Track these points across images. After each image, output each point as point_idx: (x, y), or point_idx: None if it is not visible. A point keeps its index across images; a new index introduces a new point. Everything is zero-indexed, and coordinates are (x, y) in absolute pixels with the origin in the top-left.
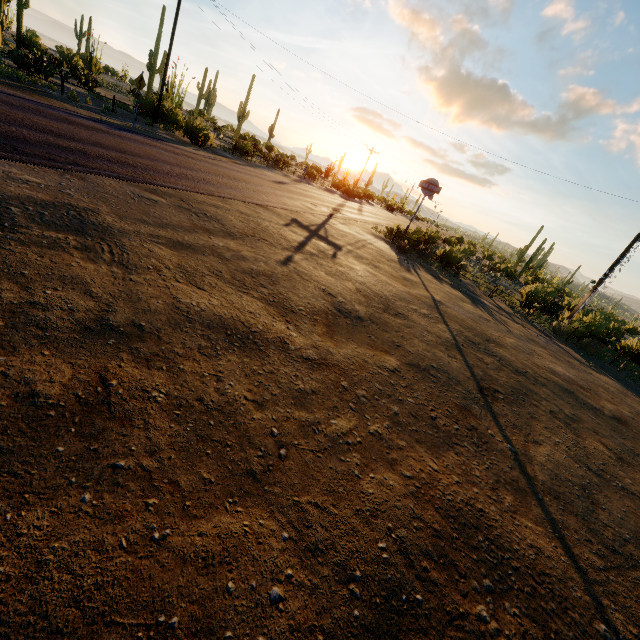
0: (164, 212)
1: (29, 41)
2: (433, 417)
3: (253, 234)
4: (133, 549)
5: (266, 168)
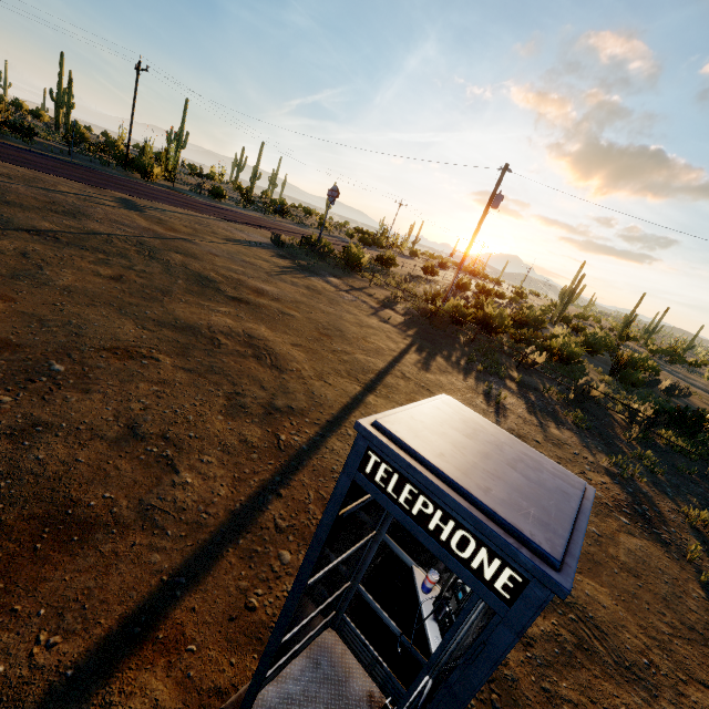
0: None
1: (76, 132)
2: None
3: (2, 174)
4: None
5: (241, 208)
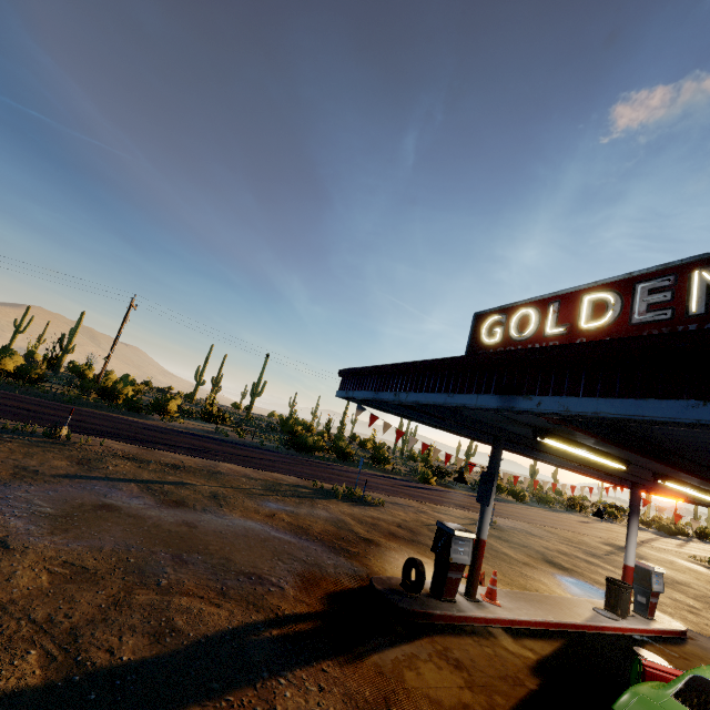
0: (544, 533)
1: (412, 457)
2: (692, 604)
3: (584, 544)
4: (590, 575)
5: (566, 512)
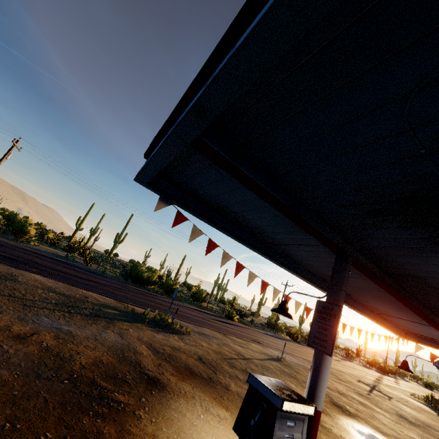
0: None
1: (223, 301)
2: None
3: (349, 382)
4: (372, 422)
5: None
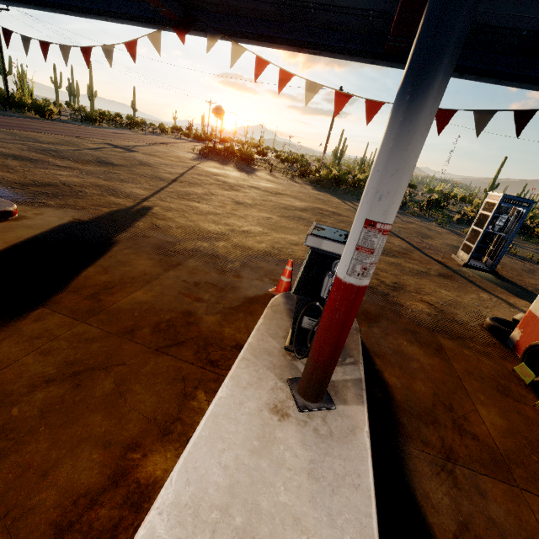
0: None
1: None
2: (123, 179)
3: (59, 143)
4: None
5: (114, 129)
